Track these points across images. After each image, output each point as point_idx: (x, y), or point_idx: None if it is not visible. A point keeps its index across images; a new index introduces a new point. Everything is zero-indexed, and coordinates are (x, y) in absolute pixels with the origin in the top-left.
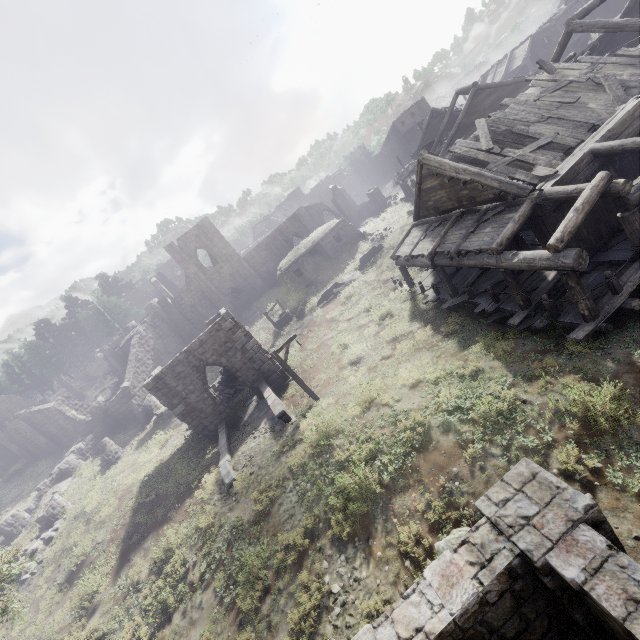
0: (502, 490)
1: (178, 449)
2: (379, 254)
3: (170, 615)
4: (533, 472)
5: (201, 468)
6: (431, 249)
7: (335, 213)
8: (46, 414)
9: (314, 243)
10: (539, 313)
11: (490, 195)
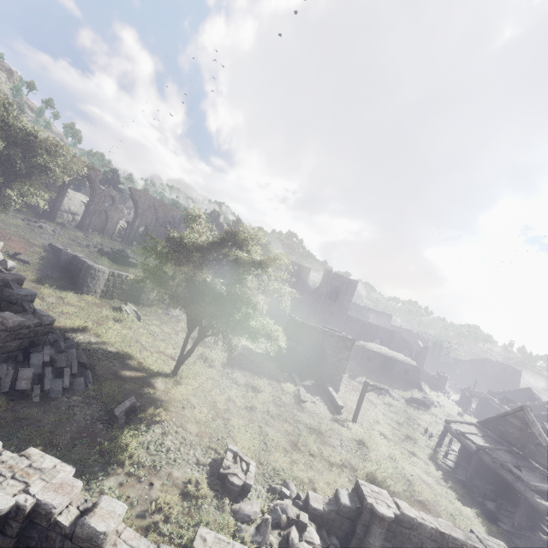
0: (487, 537)
1: (259, 352)
2: (424, 408)
3: (255, 410)
4: (506, 547)
5: (284, 377)
6: (484, 445)
7: (411, 357)
8: None
9: (393, 357)
10: (521, 539)
11: (547, 464)
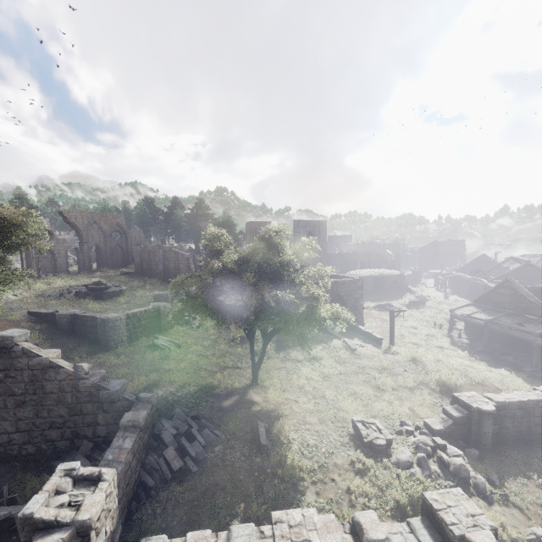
0: None
1: None
2: (422, 306)
3: (330, 376)
4: None
5: (325, 336)
6: (489, 318)
7: (389, 267)
8: (178, 256)
9: (381, 275)
10: (541, 372)
11: (539, 313)
